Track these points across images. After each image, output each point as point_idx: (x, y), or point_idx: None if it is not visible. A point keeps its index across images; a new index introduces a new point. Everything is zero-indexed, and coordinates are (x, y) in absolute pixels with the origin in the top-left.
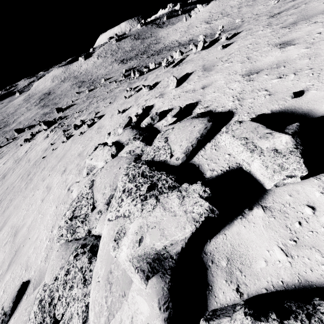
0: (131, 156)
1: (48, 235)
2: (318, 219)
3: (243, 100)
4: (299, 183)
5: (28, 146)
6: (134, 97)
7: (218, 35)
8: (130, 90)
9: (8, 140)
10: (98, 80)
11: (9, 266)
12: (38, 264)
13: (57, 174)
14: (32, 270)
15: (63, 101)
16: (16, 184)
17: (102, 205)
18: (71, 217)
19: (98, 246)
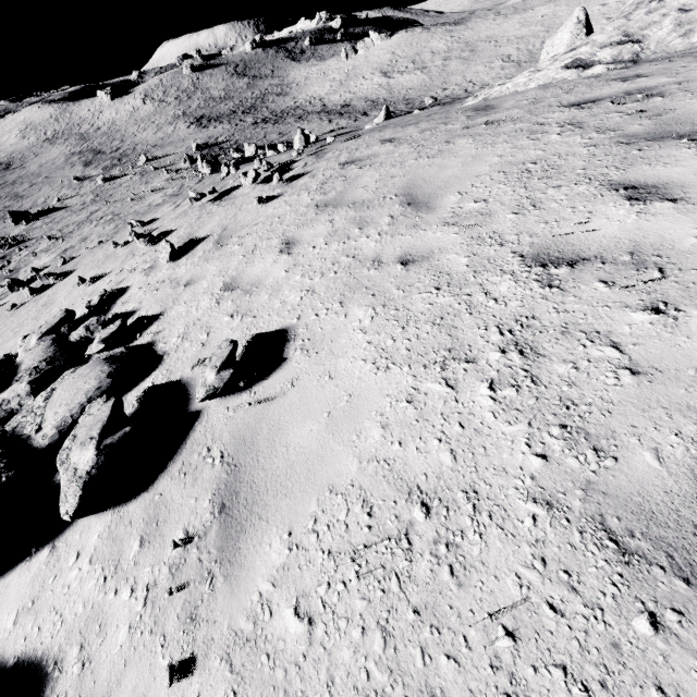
0: None
1: None
2: (69, 574)
3: (185, 341)
4: (99, 516)
5: None
6: (129, 250)
7: (385, 114)
8: (138, 226)
9: None
10: (133, 157)
11: None
12: None
13: None
14: None
15: (37, 193)
16: None
17: None
18: None
19: None
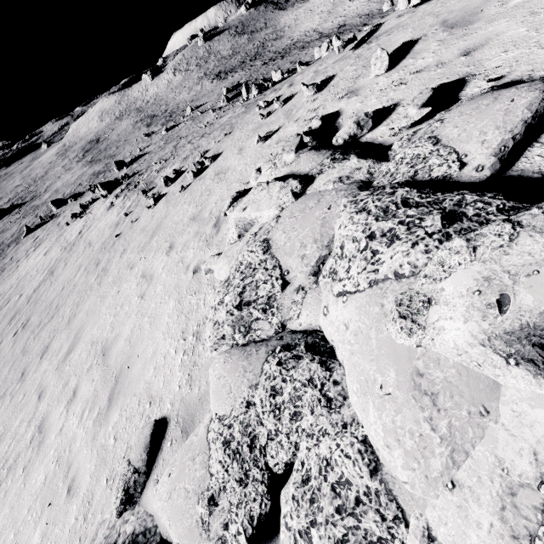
0: (347, 186)
1: (179, 345)
2: None
3: None
4: None
5: (80, 223)
6: (282, 112)
7: None
8: (265, 106)
9: (42, 220)
10: (180, 112)
11: (112, 400)
12: (175, 391)
13: (157, 255)
14: (166, 402)
15: (123, 151)
16: (79, 280)
17: (304, 277)
18: (239, 304)
19: (324, 344)
